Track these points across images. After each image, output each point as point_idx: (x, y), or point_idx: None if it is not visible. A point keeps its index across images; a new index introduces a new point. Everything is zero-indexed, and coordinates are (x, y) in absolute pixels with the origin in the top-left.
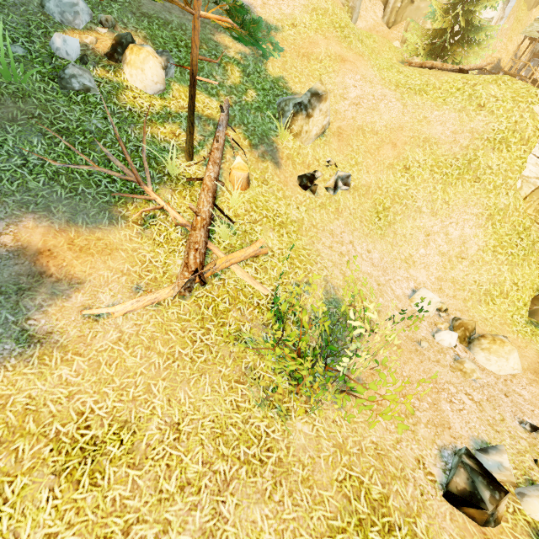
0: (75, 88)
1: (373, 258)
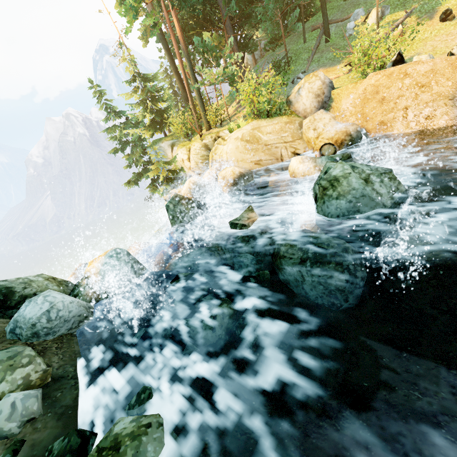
0: (347, 36)
1: None
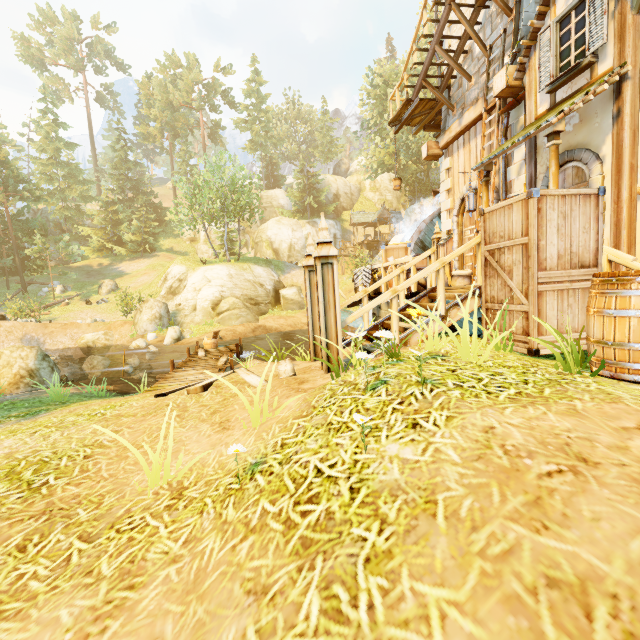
0: (40, 295)
1: (95, 316)
